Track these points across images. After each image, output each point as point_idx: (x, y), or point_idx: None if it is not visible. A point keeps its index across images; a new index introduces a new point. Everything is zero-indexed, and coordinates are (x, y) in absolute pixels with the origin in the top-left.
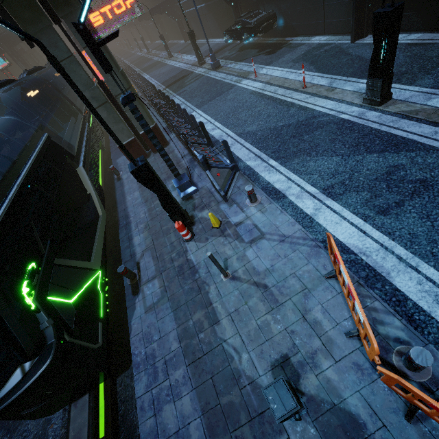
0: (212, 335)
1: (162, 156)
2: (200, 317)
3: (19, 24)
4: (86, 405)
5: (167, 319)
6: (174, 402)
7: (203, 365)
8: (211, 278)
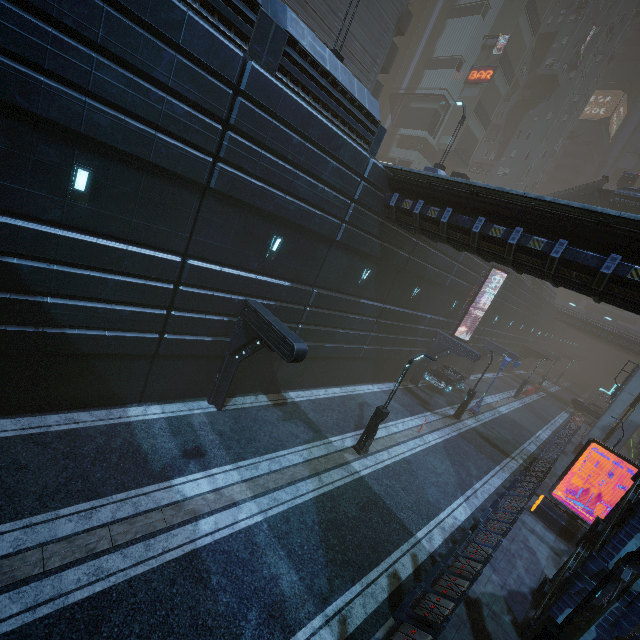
0: None
1: None
2: None
3: None
4: None
5: None
6: None
7: None
8: None
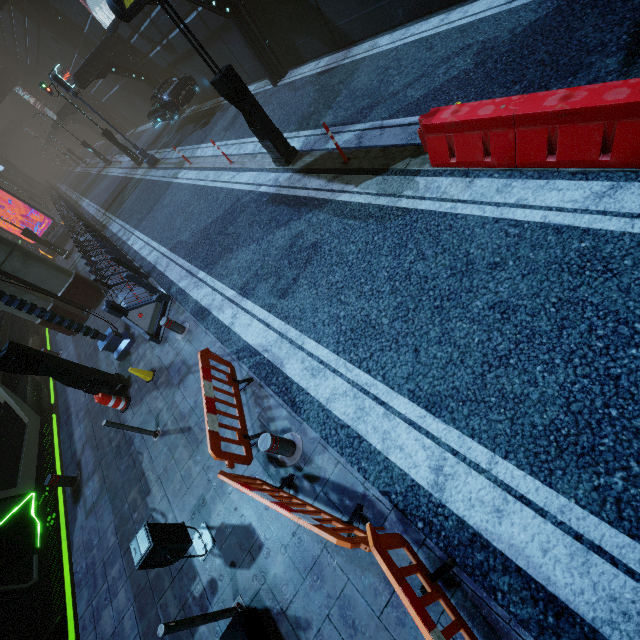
0: (144, 510)
1: (60, 324)
2: (134, 495)
3: None
4: None
5: (106, 514)
6: (111, 603)
7: None
8: (145, 444)
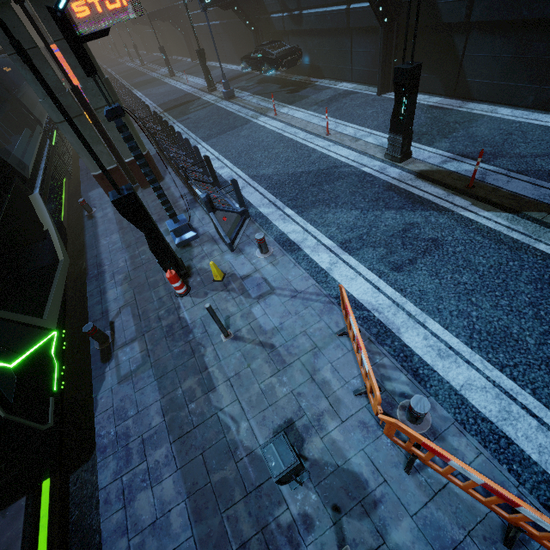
0: (206, 404)
1: (155, 190)
2: (192, 384)
3: None
4: (20, 511)
5: (149, 389)
6: (152, 488)
7: (192, 440)
8: (209, 338)
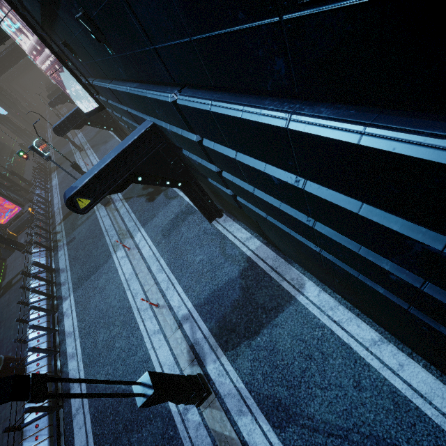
0: None
1: None
2: None
3: None
4: None
5: None
6: None
7: None
8: None
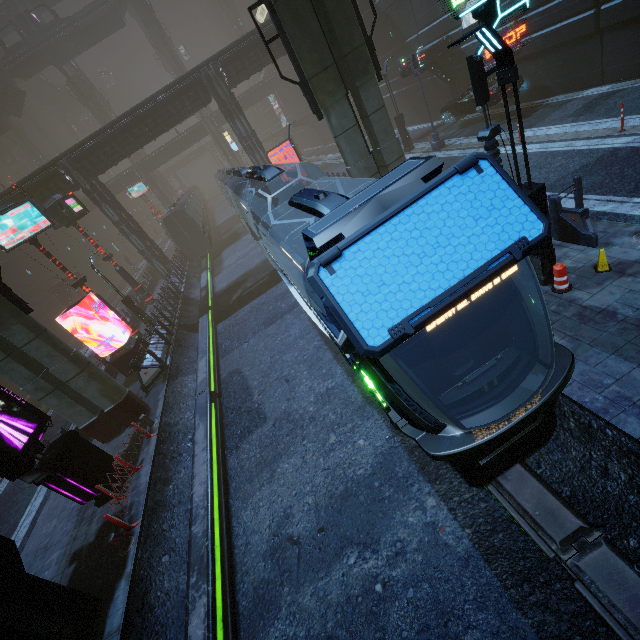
0: None
1: None
2: None
3: (318, 97)
4: (524, 475)
5: (610, 362)
6: None
7: None
8: None
